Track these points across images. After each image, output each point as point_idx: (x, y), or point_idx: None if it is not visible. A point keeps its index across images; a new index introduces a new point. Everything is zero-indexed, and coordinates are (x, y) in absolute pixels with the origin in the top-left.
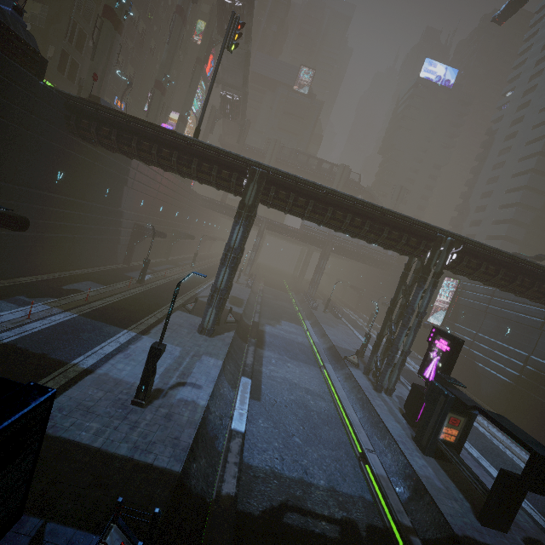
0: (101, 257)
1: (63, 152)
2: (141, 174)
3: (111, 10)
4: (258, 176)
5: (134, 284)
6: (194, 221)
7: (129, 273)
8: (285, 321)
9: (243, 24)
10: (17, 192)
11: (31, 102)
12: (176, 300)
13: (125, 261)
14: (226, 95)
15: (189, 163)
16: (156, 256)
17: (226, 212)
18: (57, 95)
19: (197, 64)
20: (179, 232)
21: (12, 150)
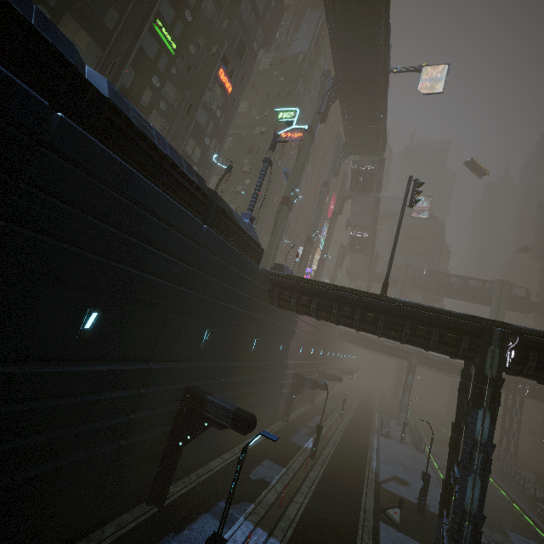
0: (267, 417)
1: (261, 321)
2: (303, 322)
3: (288, 198)
4: (497, 337)
5: (307, 461)
6: (331, 355)
7: (293, 438)
8: (513, 532)
9: (422, 183)
10: (228, 370)
11: (251, 286)
12: (364, 492)
13: (284, 416)
14: (356, 234)
15: (399, 327)
16: (302, 402)
17: (366, 344)
18: (266, 275)
19: (333, 216)
20: (324, 373)
21: (232, 330)
